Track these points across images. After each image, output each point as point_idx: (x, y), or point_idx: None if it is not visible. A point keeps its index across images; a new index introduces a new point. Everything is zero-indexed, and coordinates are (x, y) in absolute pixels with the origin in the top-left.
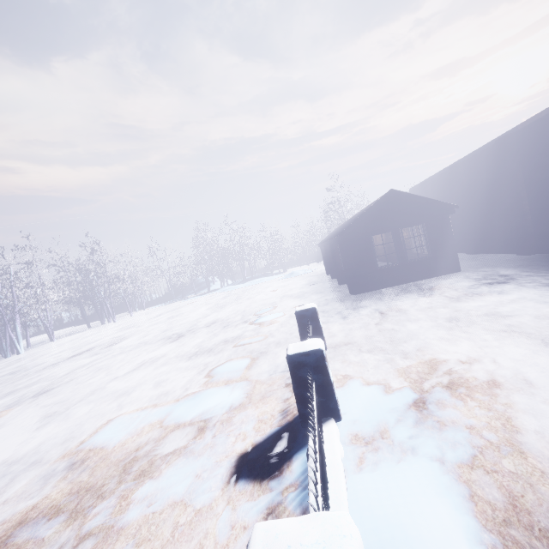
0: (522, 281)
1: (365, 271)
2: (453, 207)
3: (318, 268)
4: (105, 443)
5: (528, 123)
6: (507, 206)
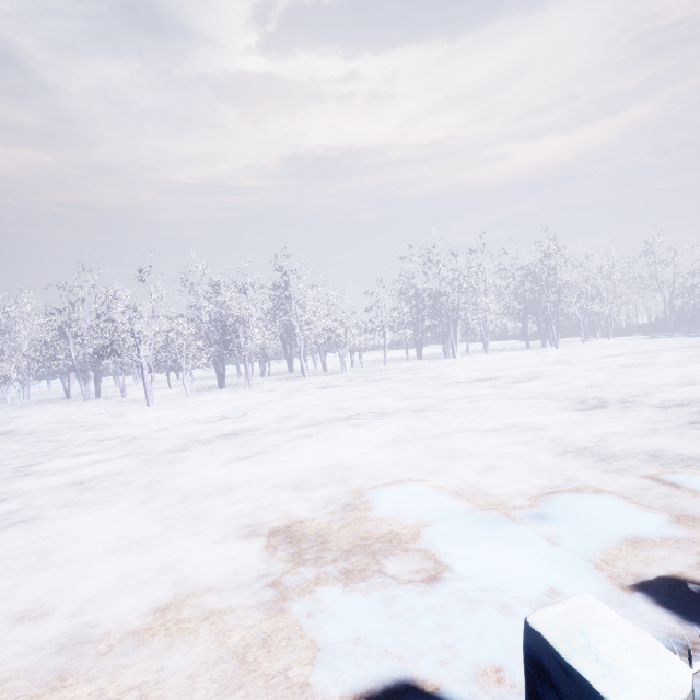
0: None
1: None
2: None
3: None
4: (377, 505)
5: None
6: None
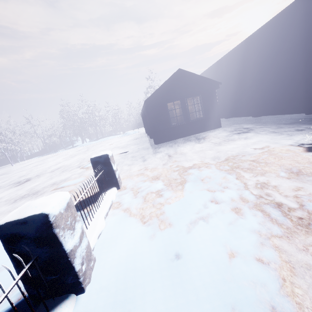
0: (258, 131)
1: (163, 128)
2: (218, 83)
3: (143, 130)
4: None
5: (265, 26)
6: (248, 86)
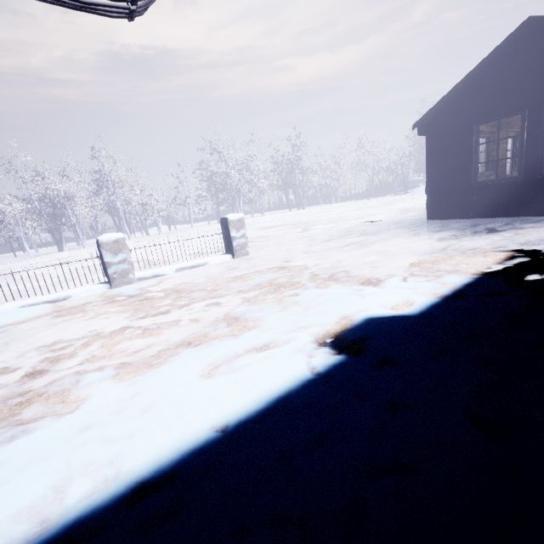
0: None
1: (451, 186)
2: None
3: None
4: None
5: None
6: None
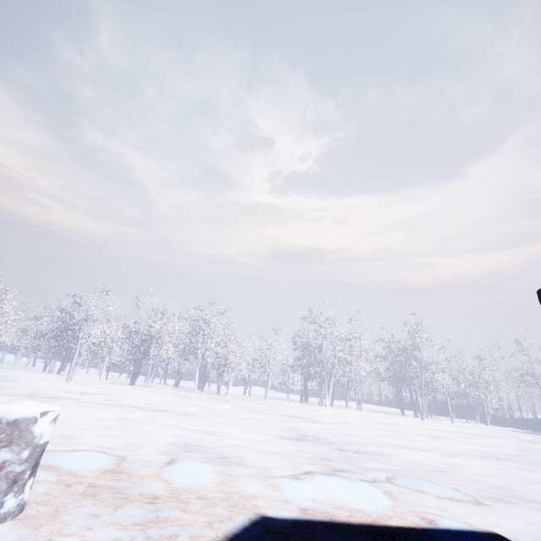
0: None
1: None
2: None
3: None
4: None
5: None
6: None
